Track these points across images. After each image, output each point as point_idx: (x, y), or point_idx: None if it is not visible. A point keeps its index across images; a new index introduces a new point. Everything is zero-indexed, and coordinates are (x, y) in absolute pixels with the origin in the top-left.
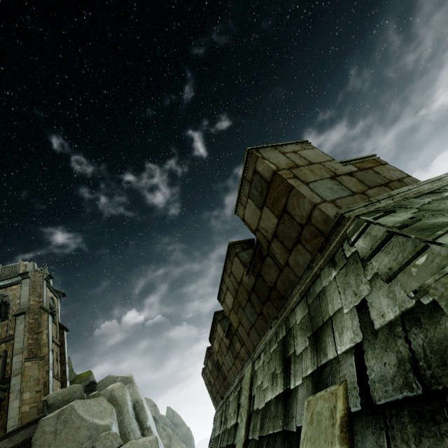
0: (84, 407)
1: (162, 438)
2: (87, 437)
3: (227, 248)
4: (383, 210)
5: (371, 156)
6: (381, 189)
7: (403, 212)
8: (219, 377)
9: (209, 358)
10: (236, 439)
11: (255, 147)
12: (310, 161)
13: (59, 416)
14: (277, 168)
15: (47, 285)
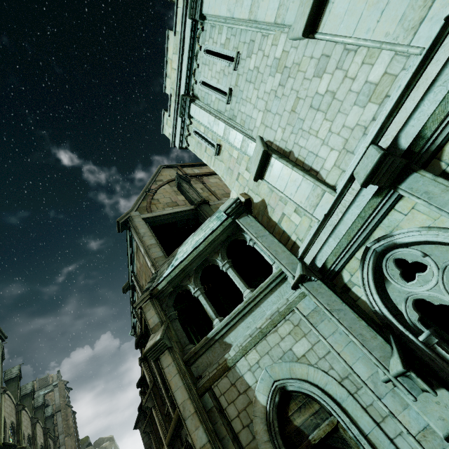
0: None
1: None
2: None
3: None
4: None
5: None
6: None
7: None
8: None
9: None
10: None
11: None
12: None
13: None
14: None
15: (66, 388)
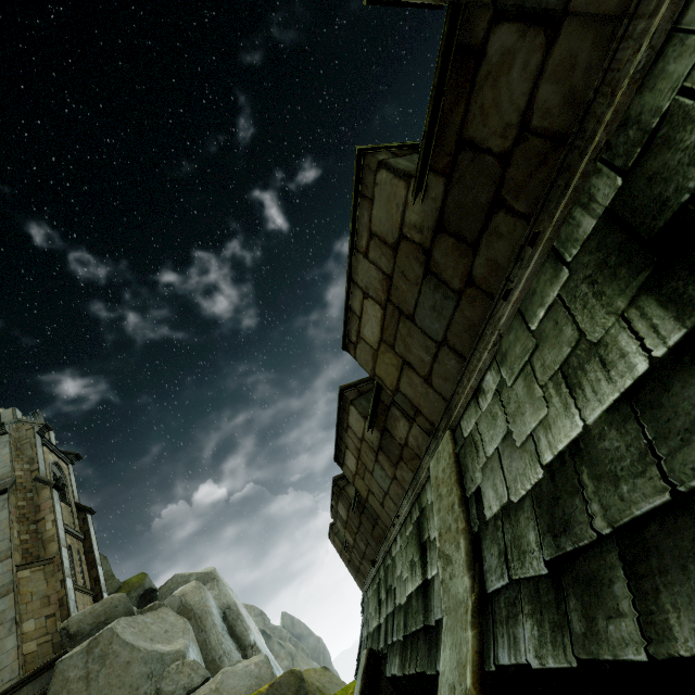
0: (134, 628)
1: (281, 659)
2: (146, 676)
3: (355, 166)
4: None
5: None
6: None
7: None
8: (363, 525)
9: (340, 497)
10: (434, 612)
11: None
12: None
13: (90, 650)
14: None
15: (43, 442)
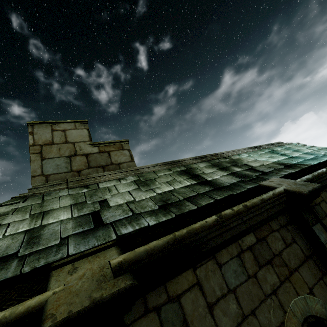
0: None
1: None
2: None
3: None
4: (19, 199)
5: (122, 141)
6: (95, 170)
7: (28, 203)
8: None
9: None
10: None
11: (34, 122)
12: (67, 140)
13: None
14: (34, 143)
15: None
